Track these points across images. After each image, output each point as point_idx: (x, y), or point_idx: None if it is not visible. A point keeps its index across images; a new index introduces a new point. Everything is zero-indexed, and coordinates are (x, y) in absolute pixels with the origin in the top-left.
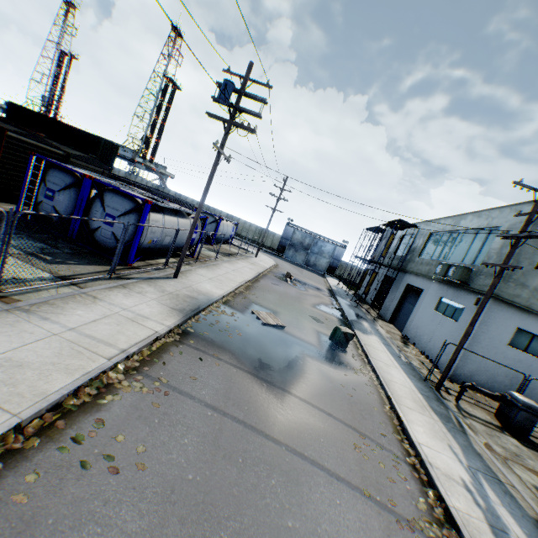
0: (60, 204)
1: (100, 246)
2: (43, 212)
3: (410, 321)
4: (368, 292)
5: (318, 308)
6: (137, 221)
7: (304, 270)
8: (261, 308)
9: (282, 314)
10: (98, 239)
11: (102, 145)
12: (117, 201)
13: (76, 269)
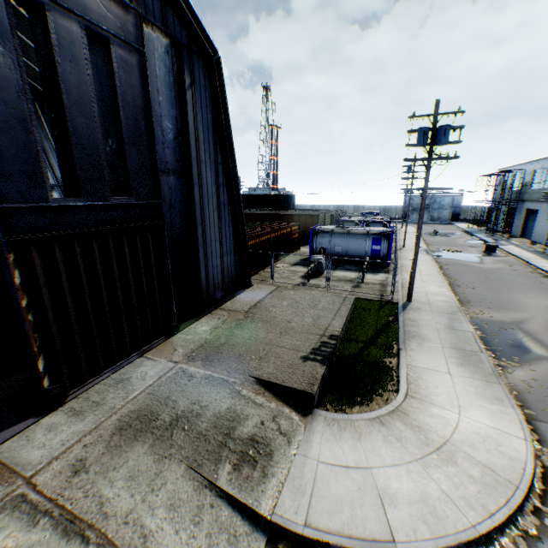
0: None
1: None
2: None
3: (533, 231)
4: (496, 223)
5: (467, 242)
6: None
7: (433, 225)
8: (443, 249)
9: (454, 249)
10: None
11: (291, 198)
12: (376, 225)
13: None
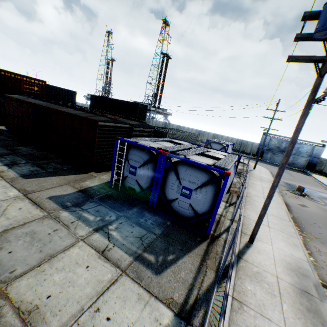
0: (141, 178)
1: (176, 214)
2: (128, 184)
3: None
4: None
5: None
6: (213, 192)
7: (288, 170)
8: None
9: None
10: (175, 209)
11: (139, 108)
12: (191, 173)
13: (181, 274)
